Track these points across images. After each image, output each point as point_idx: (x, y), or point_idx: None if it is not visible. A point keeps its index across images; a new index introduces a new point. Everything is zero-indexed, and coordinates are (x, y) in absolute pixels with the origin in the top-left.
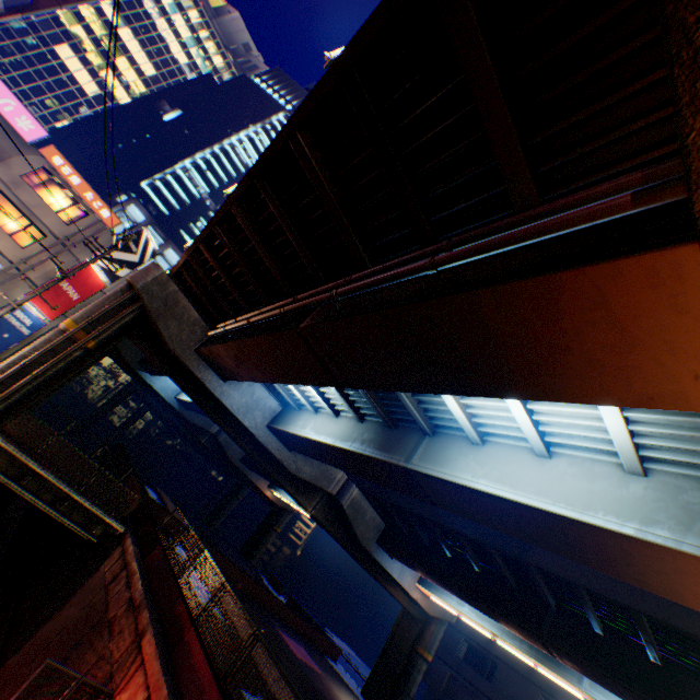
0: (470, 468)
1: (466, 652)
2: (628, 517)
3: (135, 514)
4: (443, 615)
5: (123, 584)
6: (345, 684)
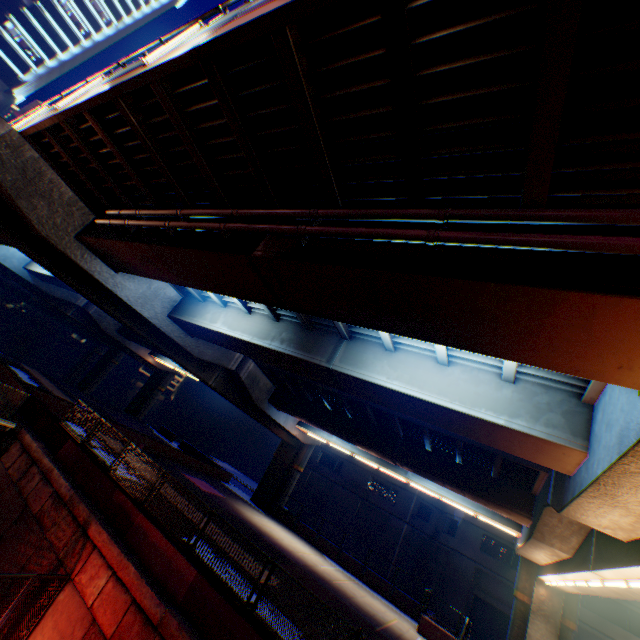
0: (386, 372)
1: (323, 459)
2: (501, 413)
3: (21, 408)
4: (314, 442)
5: (38, 481)
6: (240, 498)
